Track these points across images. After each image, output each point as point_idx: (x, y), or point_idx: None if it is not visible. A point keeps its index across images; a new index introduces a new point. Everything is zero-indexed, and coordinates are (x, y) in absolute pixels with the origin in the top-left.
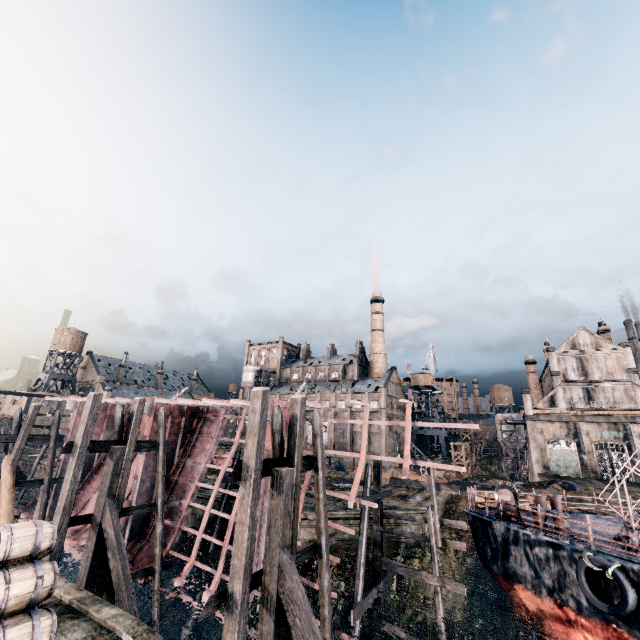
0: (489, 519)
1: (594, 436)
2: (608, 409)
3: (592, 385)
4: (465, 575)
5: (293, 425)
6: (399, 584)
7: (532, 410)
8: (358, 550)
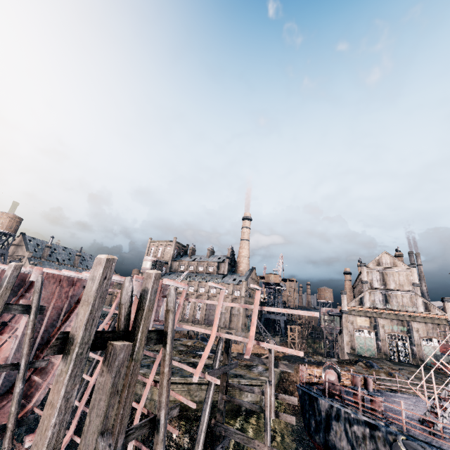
0: (316, 395)
1: (387, 328)
2: (398, 310)
3: (389, 292)
4: (290, 435)
5: (143, 299)
6: (236, 444)
7: (347, 306)
8: (201, 417)
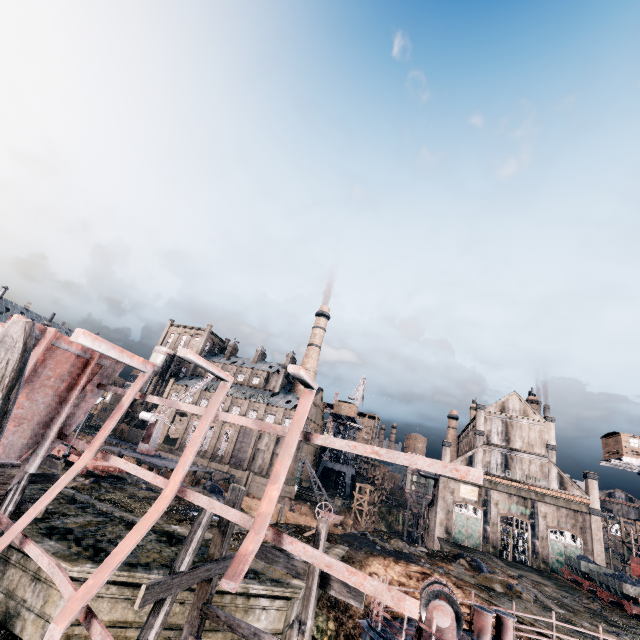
0: None
1: (502, 508)
2: (521, 482)
3: (512, 453)
4: None
5: None
6: None
7: None
8: None
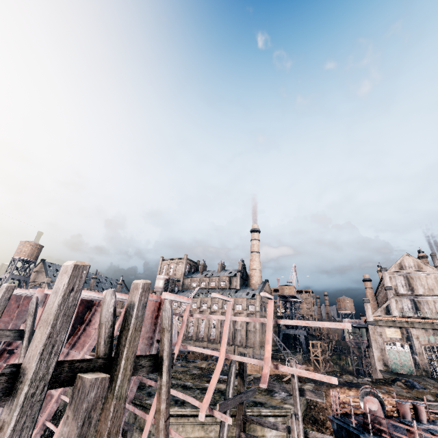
0: (356, 431)
1: (423, 340)
2: (432, 318)
3: (418, 298)
4: None
5: (128, 315)
6: None
7: (372, 316)
8: None
